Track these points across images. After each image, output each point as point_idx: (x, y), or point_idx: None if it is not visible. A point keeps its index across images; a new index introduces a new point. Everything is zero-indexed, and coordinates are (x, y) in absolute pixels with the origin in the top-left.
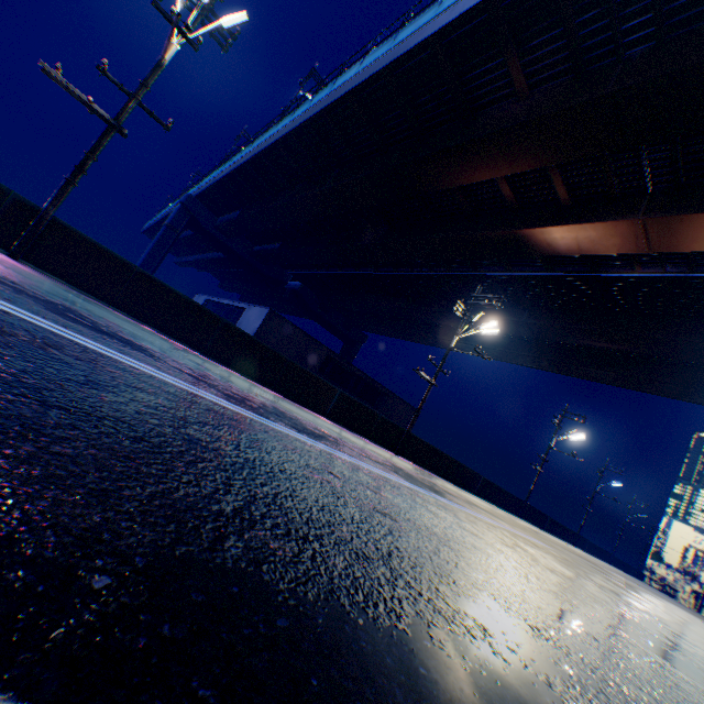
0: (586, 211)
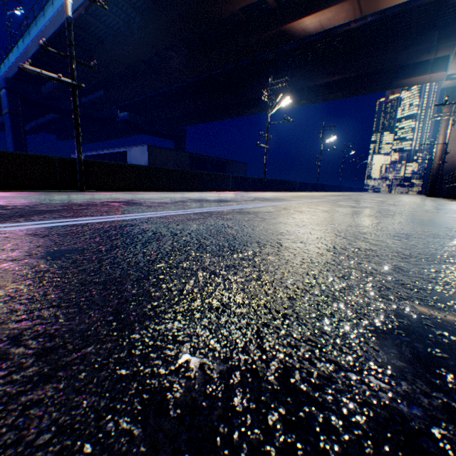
0: None
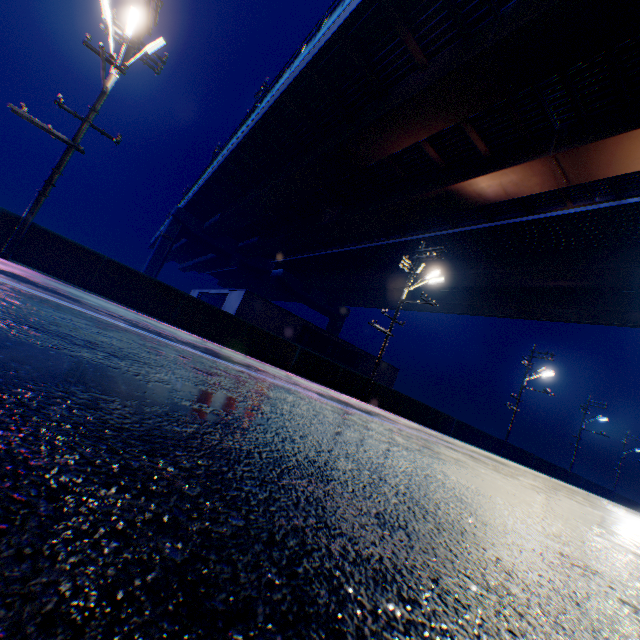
0: (505, 158)
